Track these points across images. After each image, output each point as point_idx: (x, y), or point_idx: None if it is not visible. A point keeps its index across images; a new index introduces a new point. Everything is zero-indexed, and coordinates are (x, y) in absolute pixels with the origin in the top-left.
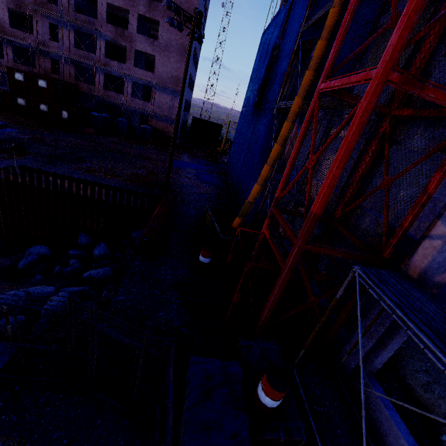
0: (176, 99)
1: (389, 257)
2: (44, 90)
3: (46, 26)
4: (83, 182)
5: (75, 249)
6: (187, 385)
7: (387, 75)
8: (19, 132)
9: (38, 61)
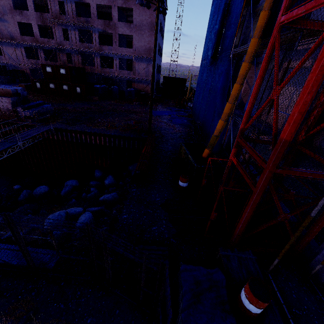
0: (150, 65)
1: None
2: (64, 75)
3: (60, 31)
4: (93, 135)
5: (93, 181)
6: (180, 288)
7: None
8: (52, 106)
9: (59, 57)
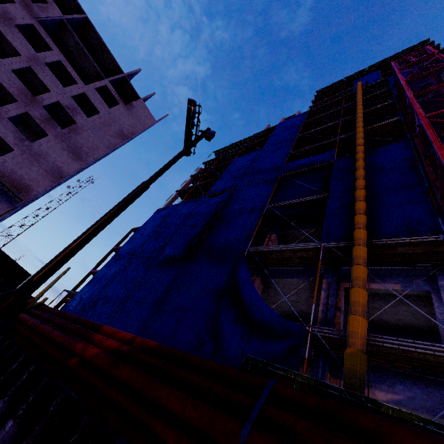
0: (3, 204)
1: None
2: None
3: None
4: None
5: None
6: None
7: None
8: None
9: None
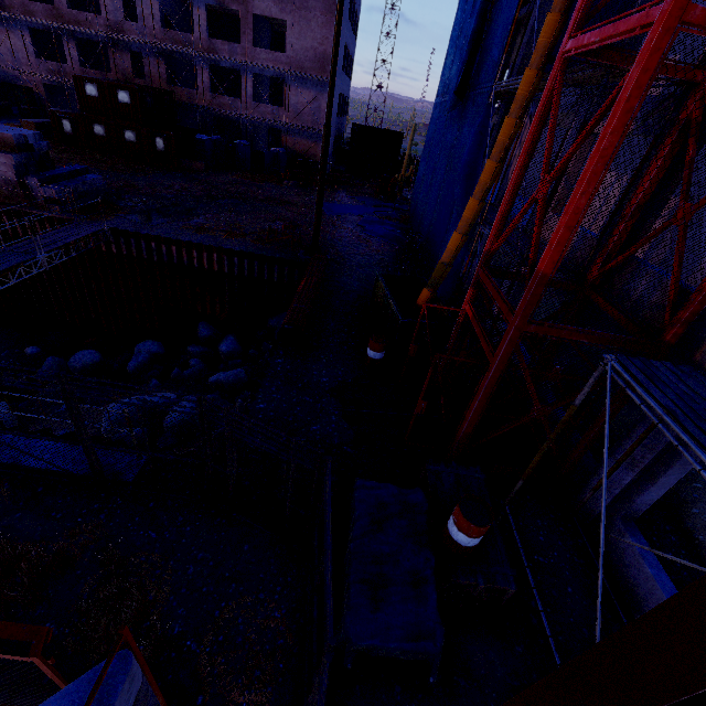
0: (324, 95)
1: (674, 341)
2: (128, 107)
3: None
4: (196, 248)
5: (195, 345)
6: (353, 513)
7: (683, 13)
8: (103, 178)
9: (113, 60)
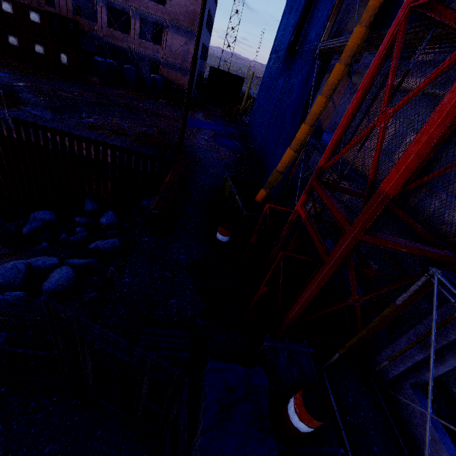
0: (192, 42)
1: None
2: (38, 26)
3: None
4: (85, 141)
5: (81, 216)
6: (203, 398)
7: None
8: (12, 78)
9: None
